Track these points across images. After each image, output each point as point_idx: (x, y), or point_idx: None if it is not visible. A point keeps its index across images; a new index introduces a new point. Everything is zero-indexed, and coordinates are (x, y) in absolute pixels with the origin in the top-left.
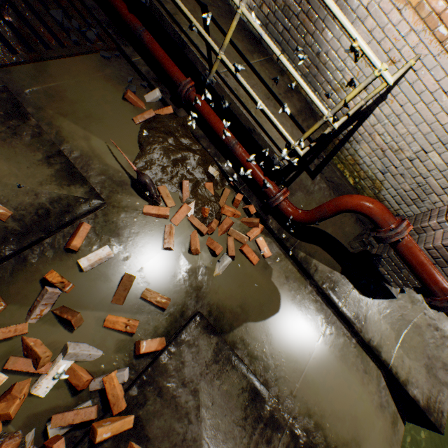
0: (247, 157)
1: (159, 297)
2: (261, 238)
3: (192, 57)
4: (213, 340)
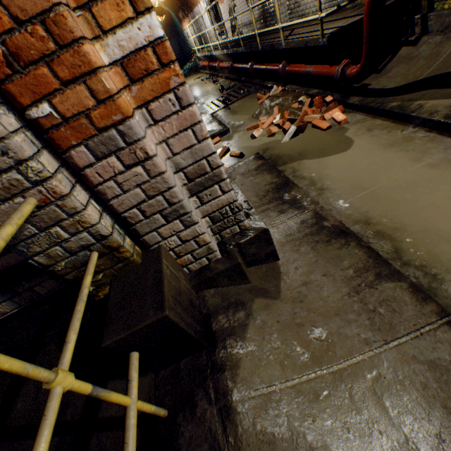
0: (317, 68)
1: (236, 152)
2: (337, 113)
3: (276, 47)
4: (260, 162)
